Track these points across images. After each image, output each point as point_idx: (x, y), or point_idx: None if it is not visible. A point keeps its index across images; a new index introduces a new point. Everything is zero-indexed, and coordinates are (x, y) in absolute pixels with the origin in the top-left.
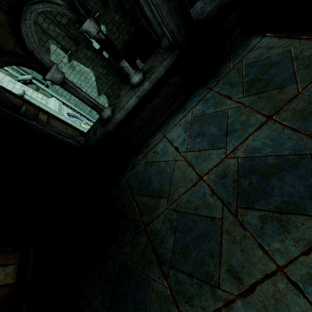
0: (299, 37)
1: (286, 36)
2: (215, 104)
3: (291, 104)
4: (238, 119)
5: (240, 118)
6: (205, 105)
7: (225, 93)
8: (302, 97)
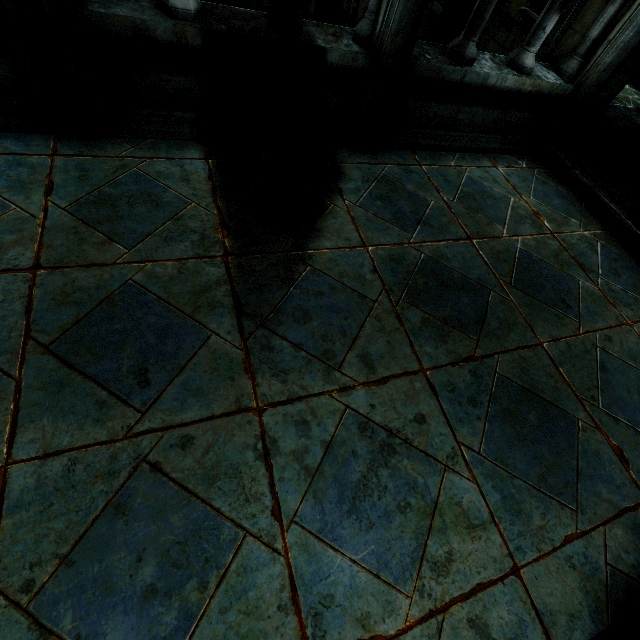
0: (218, 198)
1: (214, 184)
2: (18, 181)
3: (83, 272)
4: (1, 235)
5: (7, 235)
6: (4, 169)
7: (57, 180)
8: (105, 272)
